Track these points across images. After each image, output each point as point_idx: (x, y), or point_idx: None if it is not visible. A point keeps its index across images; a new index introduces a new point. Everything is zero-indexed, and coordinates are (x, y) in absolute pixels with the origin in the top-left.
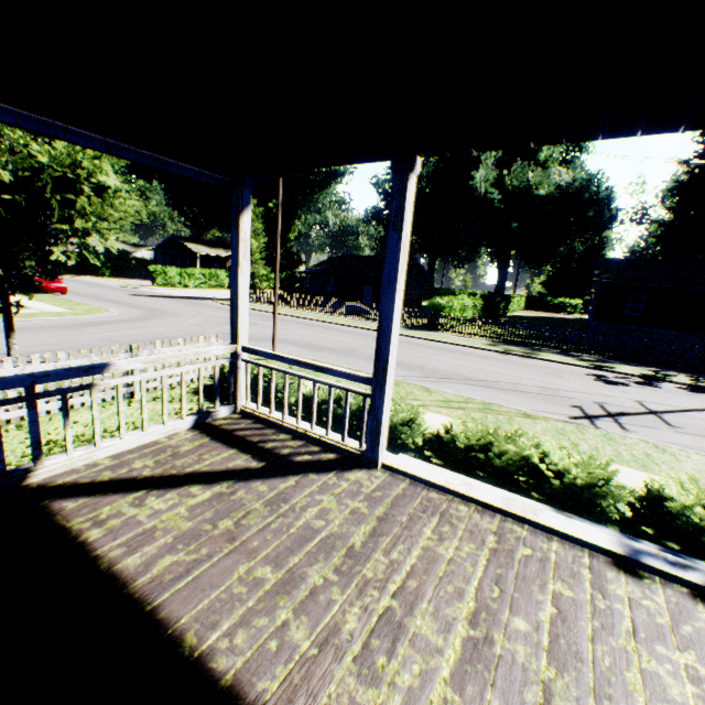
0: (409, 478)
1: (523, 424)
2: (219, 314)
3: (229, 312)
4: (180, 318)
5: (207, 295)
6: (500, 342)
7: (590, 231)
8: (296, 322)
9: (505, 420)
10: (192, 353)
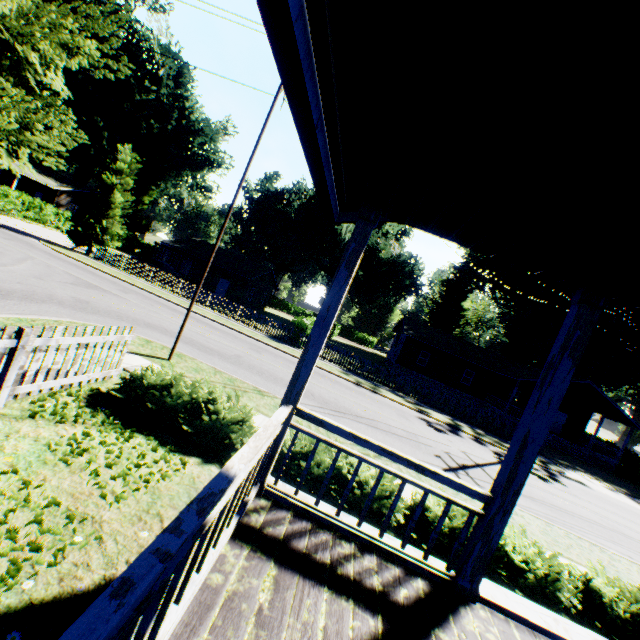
0: (508, 617)
1: (429, 480)
2: (59, 266)
3: (71, 265)
4: (3, 258)
5: (27, 229)
6: (348, 370)
7: (401, 294)
8: (161, 303)
9: (415, 474)
10: (275, 427)
